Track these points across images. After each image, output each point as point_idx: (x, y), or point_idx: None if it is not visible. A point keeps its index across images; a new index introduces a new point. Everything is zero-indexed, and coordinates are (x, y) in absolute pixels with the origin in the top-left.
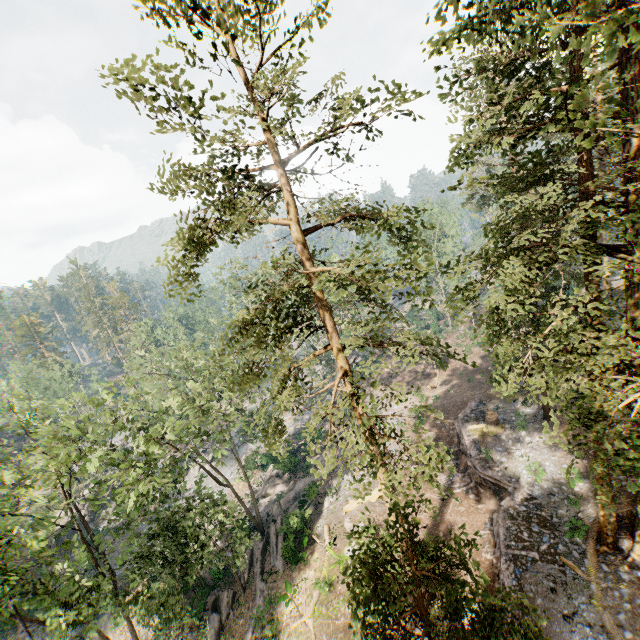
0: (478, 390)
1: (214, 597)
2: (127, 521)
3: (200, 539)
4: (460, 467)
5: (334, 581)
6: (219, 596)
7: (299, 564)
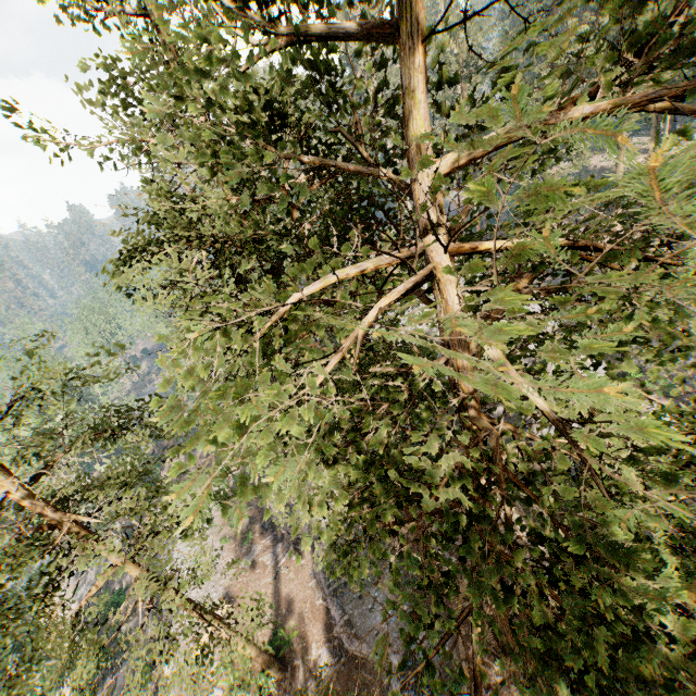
0: None
1: None
2: None
3: None
4: (278, 537)
5: None
6: None
7: None
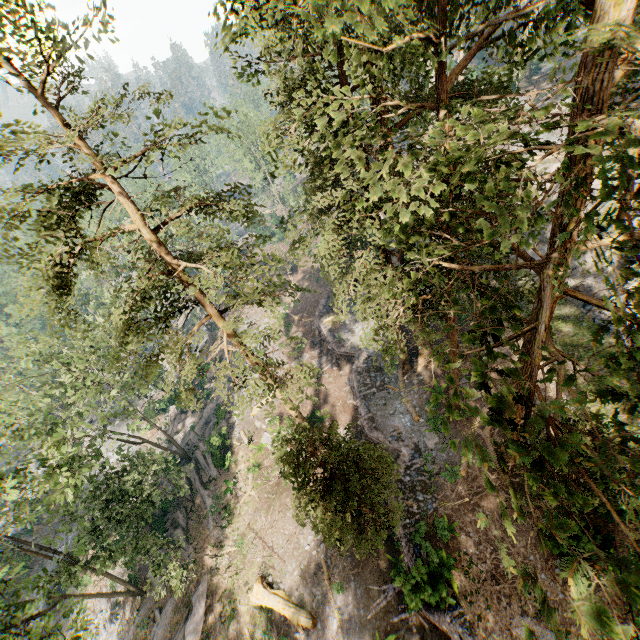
0: (325, 288)
1: (170, 520)
2: (38, 517)
3: (146, 492)
4: (324, 351)
5: (260, 462)
6: (174, 517)
7: (230, 465)
